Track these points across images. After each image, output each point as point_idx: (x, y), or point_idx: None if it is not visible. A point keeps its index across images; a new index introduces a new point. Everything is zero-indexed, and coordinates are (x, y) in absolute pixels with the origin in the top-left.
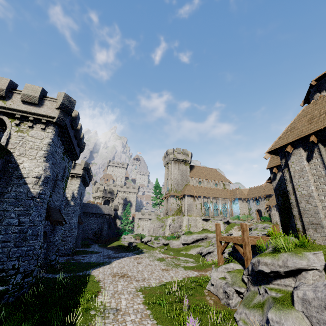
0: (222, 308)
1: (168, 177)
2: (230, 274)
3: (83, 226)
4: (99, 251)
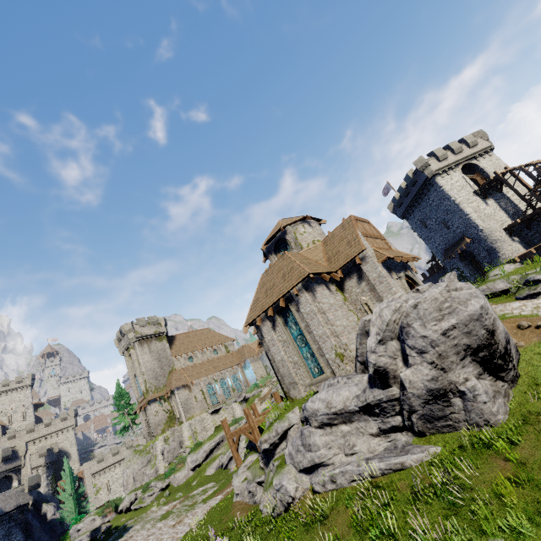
0: (250, 511)
1: (135, 371)
2: (250, 470)
3: None
4: None
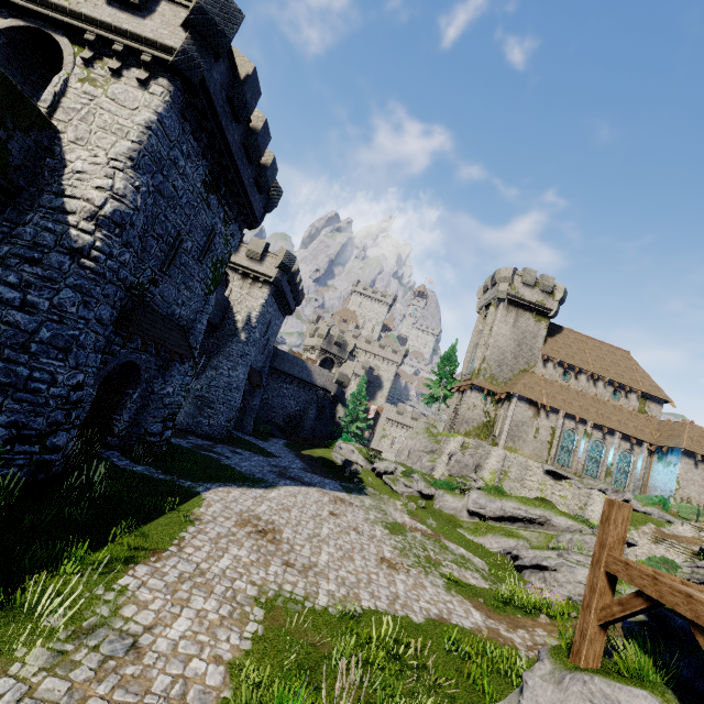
0: None
1: (480, 338)
2: None
3: (268, 397)
4: (274, 454)
